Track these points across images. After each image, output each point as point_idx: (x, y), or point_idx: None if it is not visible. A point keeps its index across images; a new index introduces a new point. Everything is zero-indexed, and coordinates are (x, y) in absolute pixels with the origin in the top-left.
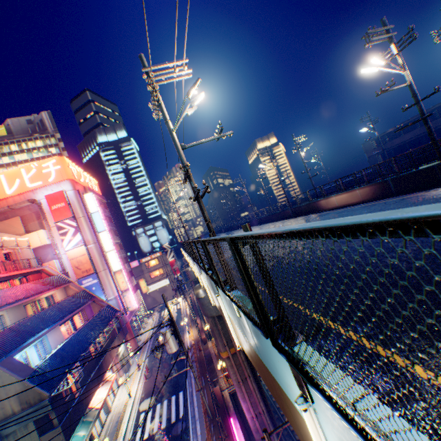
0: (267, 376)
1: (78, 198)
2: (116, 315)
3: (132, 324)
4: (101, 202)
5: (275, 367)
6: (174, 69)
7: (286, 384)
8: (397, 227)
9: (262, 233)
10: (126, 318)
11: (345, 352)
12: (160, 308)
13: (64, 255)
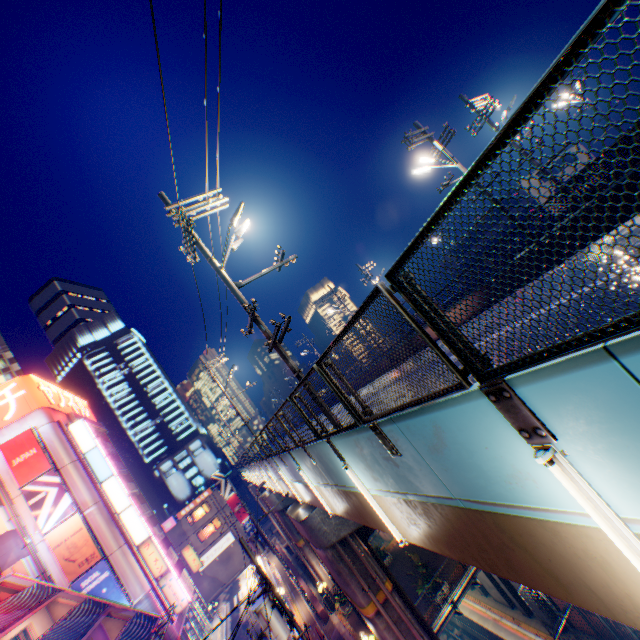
0: (467, 534)
1: (59, 434)
2: (155, 627)
3: (186, 639)
4: (98, 432)
5: (483, 472)
6: (207, 200)
7: (508, 480)
8: (577, 54)
9: (446, 198)
10: (173, 631)
11: (576, 235)
12: (229, 592)
13: (41, 544)
